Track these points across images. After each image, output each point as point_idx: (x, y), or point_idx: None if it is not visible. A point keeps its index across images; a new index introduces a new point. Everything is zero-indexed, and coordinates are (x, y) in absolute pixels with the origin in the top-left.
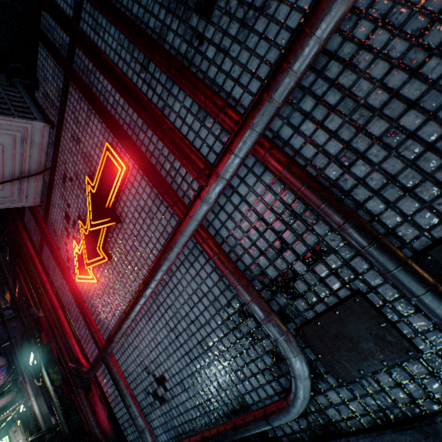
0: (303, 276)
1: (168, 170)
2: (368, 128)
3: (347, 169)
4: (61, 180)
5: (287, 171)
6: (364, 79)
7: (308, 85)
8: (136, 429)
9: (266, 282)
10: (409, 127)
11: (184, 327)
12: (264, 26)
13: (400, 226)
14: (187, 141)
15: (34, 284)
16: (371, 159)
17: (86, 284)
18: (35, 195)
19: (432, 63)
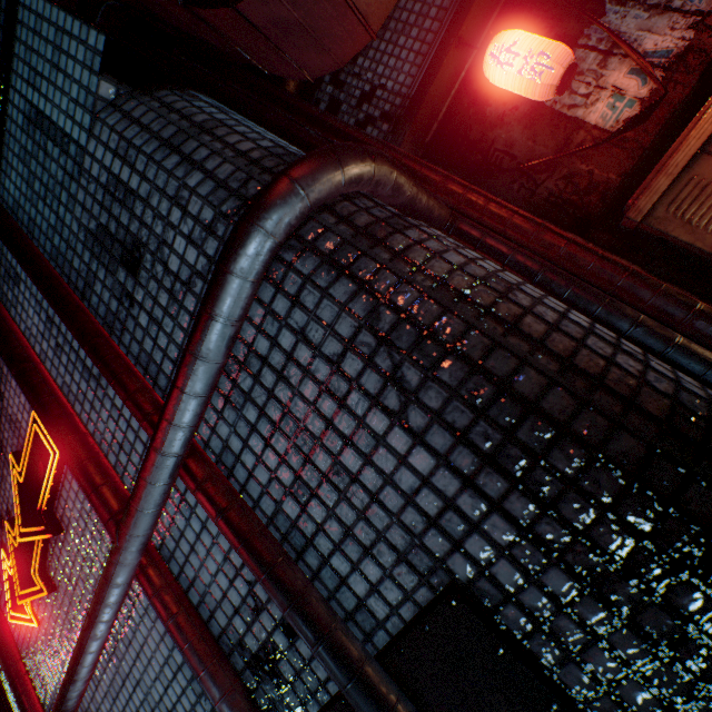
0: (286, 654)
1: (115, 464)
2: (314, 460)
3: (304, 508)
4: None
5: (219, 522)
6: (299, 398)
7: (247, 389)
8: None
9: (248, 658)
10: (351, 468)
11: None
12: (193, 305)
13: (370, 597)
14: (103, 459)
15: None
16: (325, 500)
17: (24, 627)
18: None
19: (355, 397)
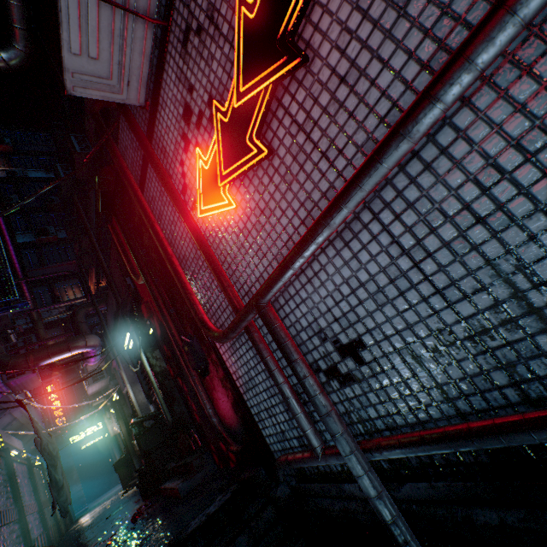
0: None
1: None
2: None
3: None
4: (178, 46)
5: None
6: None
7: None
8: (316, 409)
9: None
10: None
11: (447, 239)
12: None
13: None
14: None
15: (132, 244)
16: None
17: (214, 219)
18: (139, 83)
19: None
